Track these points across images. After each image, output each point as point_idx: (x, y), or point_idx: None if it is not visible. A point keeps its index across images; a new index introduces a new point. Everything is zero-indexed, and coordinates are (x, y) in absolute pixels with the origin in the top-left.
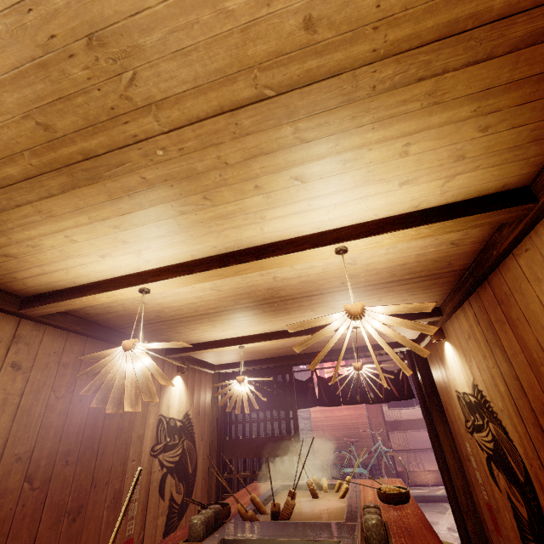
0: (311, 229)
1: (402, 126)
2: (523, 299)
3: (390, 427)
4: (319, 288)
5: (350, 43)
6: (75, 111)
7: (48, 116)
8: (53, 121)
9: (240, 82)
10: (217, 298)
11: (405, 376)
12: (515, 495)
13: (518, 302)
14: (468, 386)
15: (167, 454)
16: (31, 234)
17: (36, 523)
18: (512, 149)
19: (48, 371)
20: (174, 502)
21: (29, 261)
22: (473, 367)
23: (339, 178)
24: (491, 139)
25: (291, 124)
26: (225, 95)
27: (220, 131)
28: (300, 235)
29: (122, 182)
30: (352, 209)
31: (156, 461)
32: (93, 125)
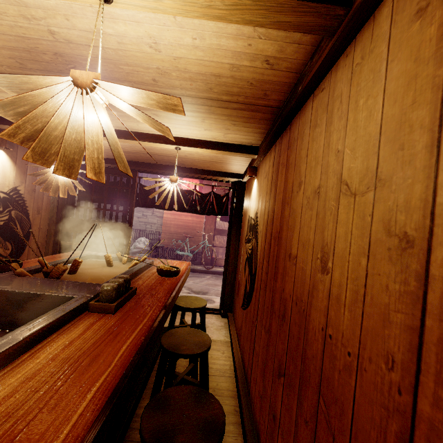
0: None
1: None
2: (300, 145)
3: (217, 232)
4: (128, 78)
5: None
6: None
7: None
8: None
9: None
10: None
11: (227, 200)
12: (248, 280)
13: (298, 147)
14: (254, 213)
15: None
16: None
17: None
18: None
19: None
20: None
21: None
22: (260, 200)
23: None
24: None
25: None
26: None
27: None
28: None
29: None
30: None
31: None
32: None
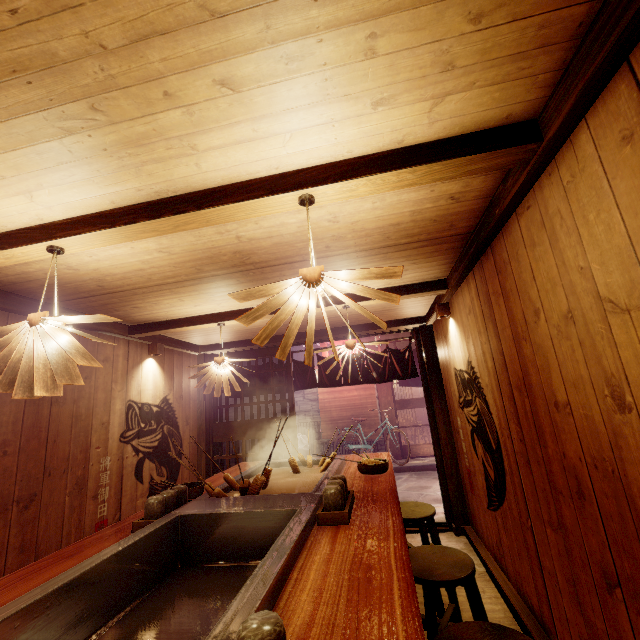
0: (268, 169)
1: None
2: (518, 268)
3: (399, 405)
4: (299, 253)
5: None
6: None
7: None
8: None
9: None
10: (171, 264)
11: (411, 355)
12: (488, 461)
13: (514, 271)
14: (464, 363)
15: (142, 440)
16: None
17: None
18: (516, 57)
19: None
20: (156, 485)
21: None
22: (470, 344)
23: (286, 89)
24: (487, 38)
25: None
26: None
27: None
28: (255, 178)
29: None
30: (316, 141)
31: (129, 448)
32: None
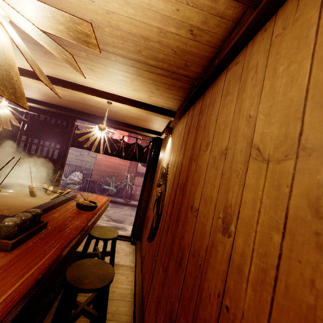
0: None
1: None
2: (211, 111)
3: (138, 174)
4: None
5: None
6: None
7: None
8: None
9: None
10: None
11: (147, 151)
12: (155, 218)
13: (208, 113)
14: (166, 164)
15: None
16: None
17: None
18: None
19: None
20: None
21: None
22: (172, 154)
23: None
24: None
25: None
26: None
27: None
28: None
29: None
30: None
31: None
32: None
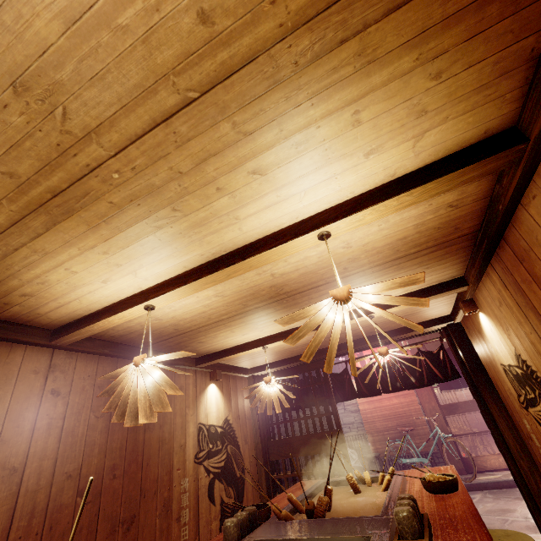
0: (290, 220)
1: (342, 94)
2: None
3: (446, 411)
4: (322, 278)
5: (253, 25)
6: (28, 155)
7: (8, 164)
8: (14, 168)
9: (162, 92)
10: (224, 304)
11: (446, 356)
12: None
13: (539, 256)
14: (511, 357)
15: (211, 460)
16: (37, 272)
17: (93, 534)
18: (479, 89)
19: (85, 394)
20: (226, 506)
21: (44, 297)
22: (512, 336)
23: (298, 163)
24: (450, 85)
25: (227, 120)
26: (153, 108)
27: (162, 143)
28: (281, 228)
29: (94, 210)
30: (324, 191)
31: (202, 468)
32: (49, 164)
